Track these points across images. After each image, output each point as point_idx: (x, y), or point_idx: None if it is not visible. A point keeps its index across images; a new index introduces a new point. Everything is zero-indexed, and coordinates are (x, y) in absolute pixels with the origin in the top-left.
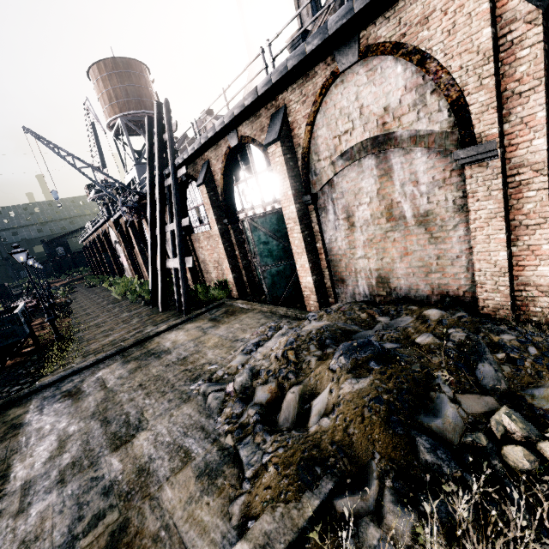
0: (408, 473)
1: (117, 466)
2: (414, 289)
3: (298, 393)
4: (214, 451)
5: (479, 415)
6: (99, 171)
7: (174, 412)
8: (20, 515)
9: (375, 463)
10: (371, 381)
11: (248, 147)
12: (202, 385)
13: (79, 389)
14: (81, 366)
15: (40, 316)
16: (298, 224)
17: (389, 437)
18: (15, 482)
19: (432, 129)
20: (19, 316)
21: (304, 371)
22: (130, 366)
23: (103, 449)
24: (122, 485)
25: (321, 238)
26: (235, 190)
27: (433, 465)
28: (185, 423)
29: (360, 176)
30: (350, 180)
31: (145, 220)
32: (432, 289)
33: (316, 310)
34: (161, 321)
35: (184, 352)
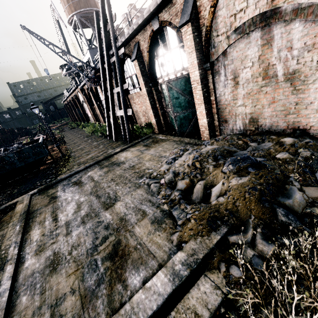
0: (270, 226)
1: (109, 217)
2: (275, 125)
3: (203, 184)
4: (158, 212)
5: (316, 198)
6: (69, 55)
7: (133, 193)
8: (68, 235)
9: (251, 220)
10: (249, 178)
11: (165, 30)
12: (146, 180)
13: (80, 181)
14: (78, 170)
15: (50, 144)
16: (200, 84)
17: (260, 208)
18: (61, 222)
19: (313, 1)
20: (42, 144)
21: (205, 173)
22: (104, 170)
23: (100, 209)
24: (113, 225)
25: (214, 93)
26: (156, 63)
27: (286, 222)
28: (140, 198)
29: (247, 46)
30: (239, 50)
31: (99, 87)
32: (288, 125)
33: (207, 139)
34: (116, 146)
35: (132, 163)
